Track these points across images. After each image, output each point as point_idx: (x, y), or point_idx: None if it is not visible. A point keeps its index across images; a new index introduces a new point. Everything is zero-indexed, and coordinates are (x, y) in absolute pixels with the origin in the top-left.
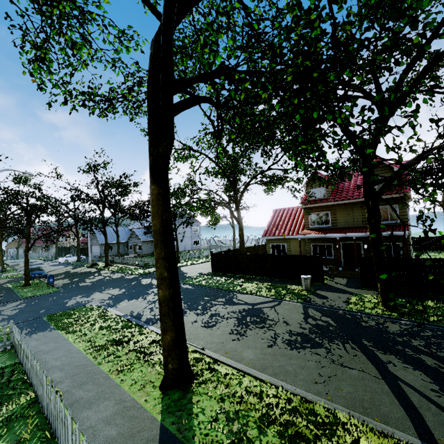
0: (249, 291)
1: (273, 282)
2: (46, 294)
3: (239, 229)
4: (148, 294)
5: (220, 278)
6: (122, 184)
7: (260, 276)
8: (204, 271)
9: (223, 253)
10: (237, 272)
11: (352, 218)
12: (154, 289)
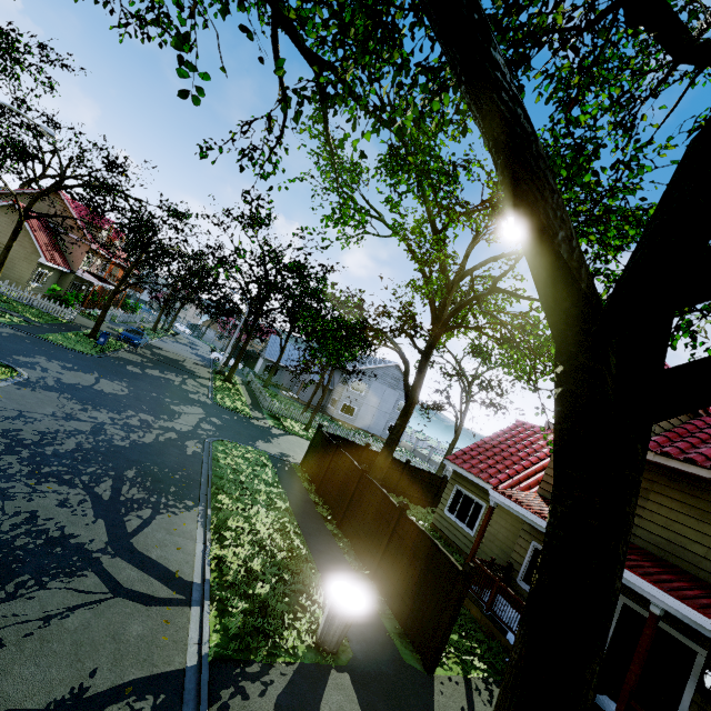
0: (229, 525)
1: (323, 556)
2: (64, 347)
3: (401, 413)
4: (114, 412)
5: (269, 475)
6: (299, 270)
7: (341, 527)
8: (299, 458)
9: (329, 438)
10: (321, 491)
11: (705, 541)
12: (147, 416)
